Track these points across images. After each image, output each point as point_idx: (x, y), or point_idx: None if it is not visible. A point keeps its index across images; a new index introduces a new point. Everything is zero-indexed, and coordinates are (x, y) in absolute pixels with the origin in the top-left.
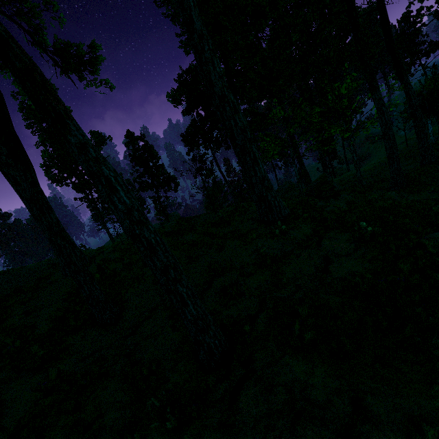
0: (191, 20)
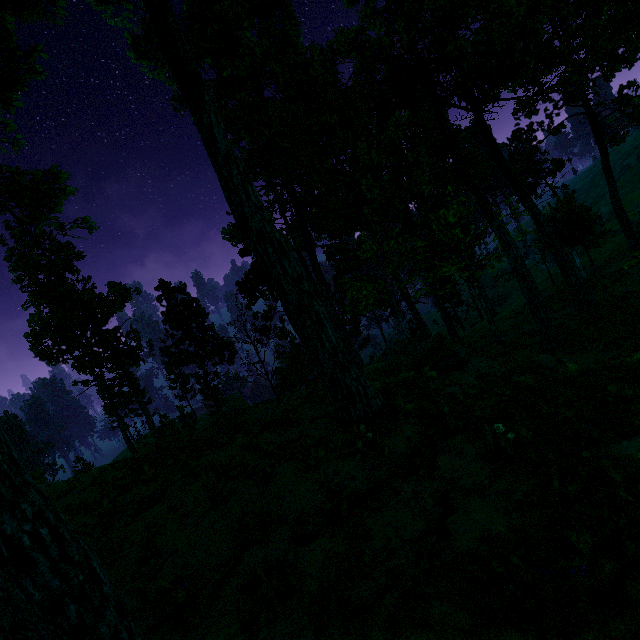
0: (213, 138)
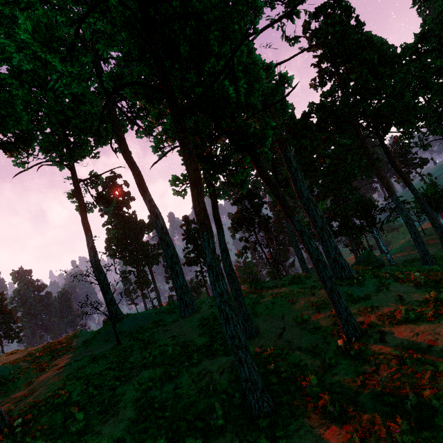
0: (290, 162)
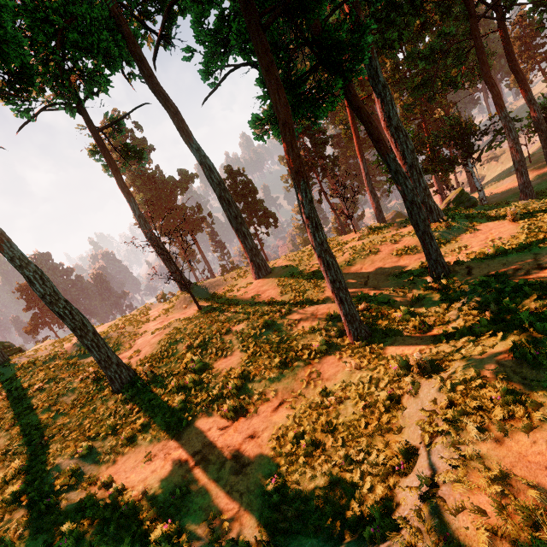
0: (377, 75)
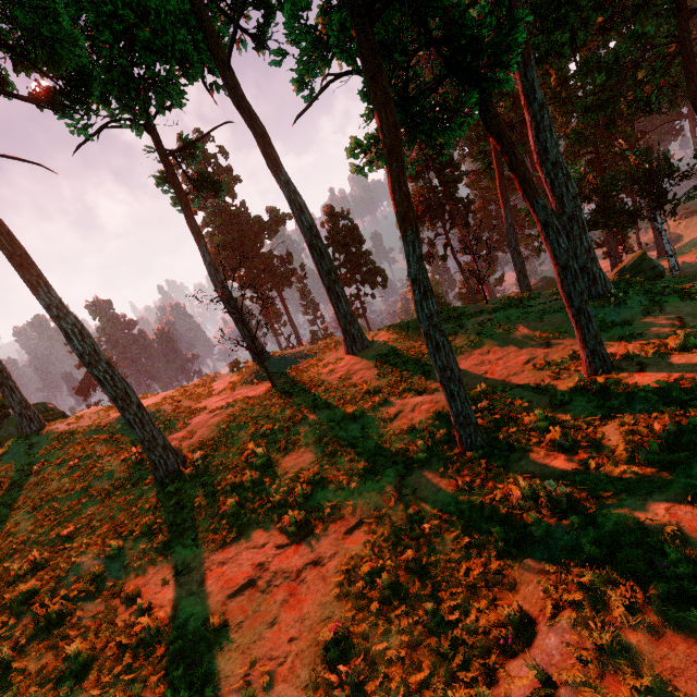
0: (533, 90)
